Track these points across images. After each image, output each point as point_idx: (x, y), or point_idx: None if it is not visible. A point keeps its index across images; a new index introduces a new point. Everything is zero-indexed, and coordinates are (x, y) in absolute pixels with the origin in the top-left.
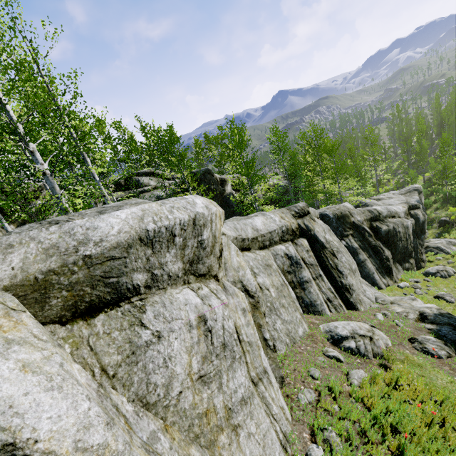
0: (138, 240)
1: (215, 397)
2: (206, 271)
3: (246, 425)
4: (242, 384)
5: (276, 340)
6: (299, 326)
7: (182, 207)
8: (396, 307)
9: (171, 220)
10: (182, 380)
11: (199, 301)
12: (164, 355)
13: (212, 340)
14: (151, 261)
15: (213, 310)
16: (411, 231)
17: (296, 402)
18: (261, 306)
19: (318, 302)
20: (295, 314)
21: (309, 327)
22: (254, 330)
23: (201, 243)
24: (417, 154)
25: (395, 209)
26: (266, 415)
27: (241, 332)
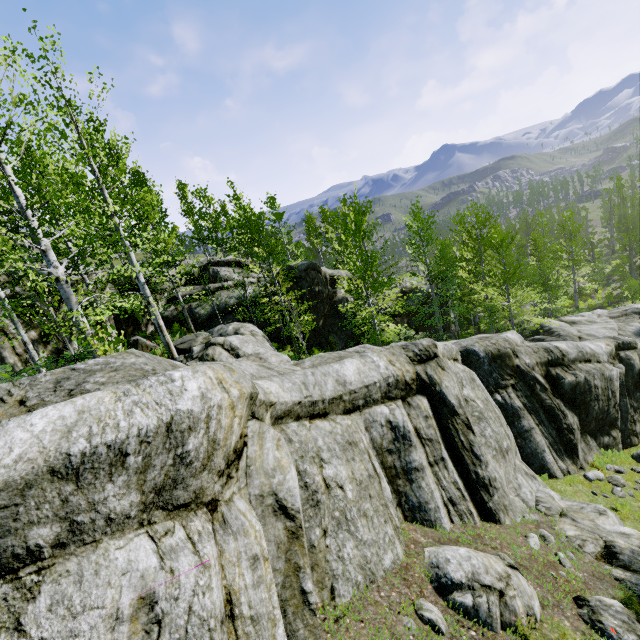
0: (48, 473)
1: None
2: (192, 497)
3: None
4: None
5: (339, 577)
6: (387, 550)
7: (154, 402)
8: (567, 525)
9: (122, 431)
10: None
11: (154, 562)
12: None
13: (160, 639)
14: (72, 501)
15: (175, 580)
16: (617, 385)
17: None
18: (322, 518)
19: (432, 505)
20: (384, 528)
21: (407, 550)
22: (271, 591)
23: (182, 457)
24: None
25: (592, 347)
26: None
27: (241, 600)
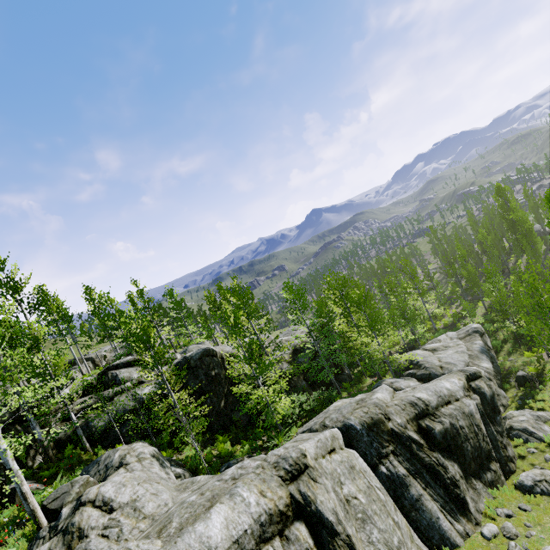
0: None
1: None
2: None
3: None
4: None
5: None
6: None
7: None
8: None
9: None
10: None
11: None
12: None
13: None
14: None
15: None
16: (479, 416)
17: None
18: None
19: None
20: None
21: None
22: None
23: None
24: (467, 281)
25: (448, 386)
26: None
27: None
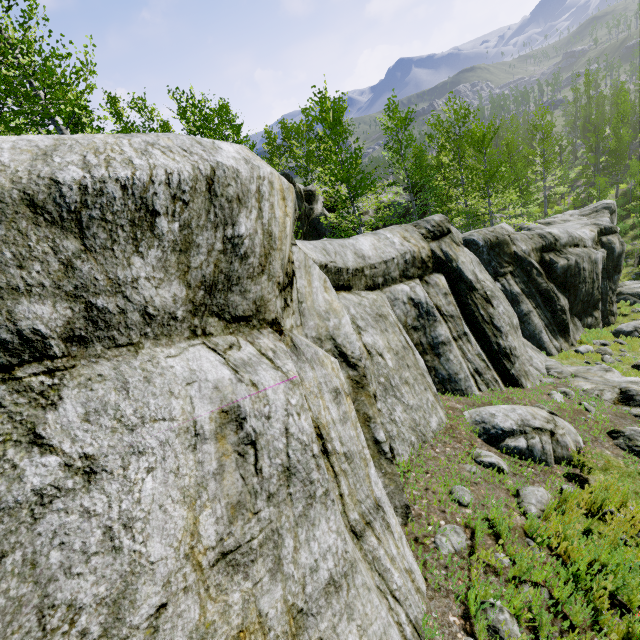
0: (23, 205)
1: (263, 595)
2: (252, 310)
3: (339, 636)
4: (330, 550)
5: (395, 438)
6: (432, 415)
7: (179, 148)
8: (582, 382)
9: (139, 169)
10: (168, 575)
11: (226, 374)
12: (106, 521)
13: (258, 464)
14: (80, 271)
15: (261, 394)
16: (600, 268)
17: (432, 553)
18: (370, 383)
19: (462, 375)
20: (425, 395)
21: (447, 415)
22: (357, 429)
23: (233, 243)
24: (612, 153)
25: (578, 233)
26: (379, 600)
27: (331, 436)
